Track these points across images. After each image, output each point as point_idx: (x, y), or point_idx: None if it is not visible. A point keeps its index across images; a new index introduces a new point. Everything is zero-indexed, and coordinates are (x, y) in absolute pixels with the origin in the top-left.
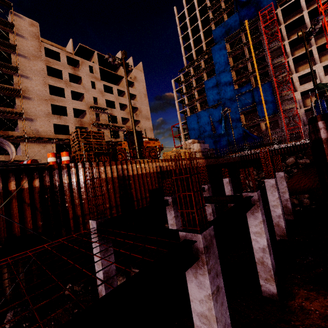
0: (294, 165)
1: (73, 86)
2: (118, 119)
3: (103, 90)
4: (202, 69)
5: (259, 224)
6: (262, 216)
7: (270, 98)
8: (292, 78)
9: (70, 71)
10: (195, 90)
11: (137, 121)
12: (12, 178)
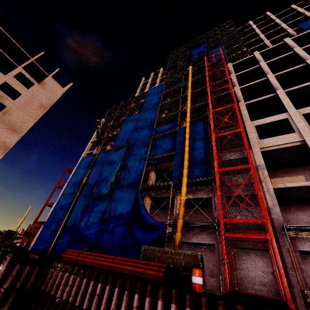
0: None
1: None
2: None
3: None
4: (131, 107)
5: None
6: None
7: (200, 146)
8: (245, 130)
9: None
10: (115, 130)
11: None
12: None
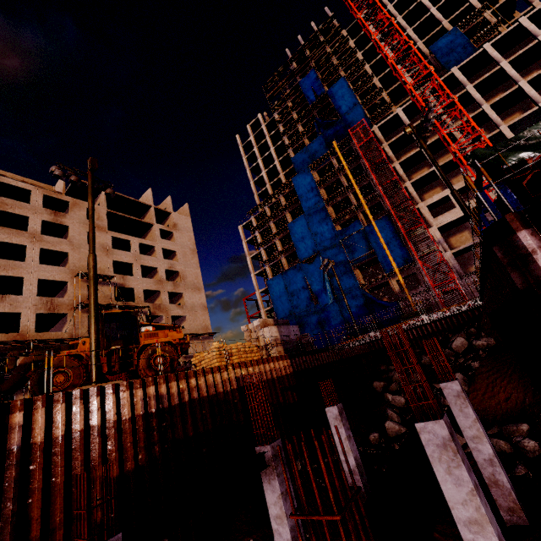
0: (470, 351)
1: (47, 242)
2: (136, 294)
3: (110, 246)
4: (282, 207)
5: None
6: None
7: (394, 240)
8: (418, 209)
9: (46, 217)
10: (275, 239)
11: (178, 295)
12: None
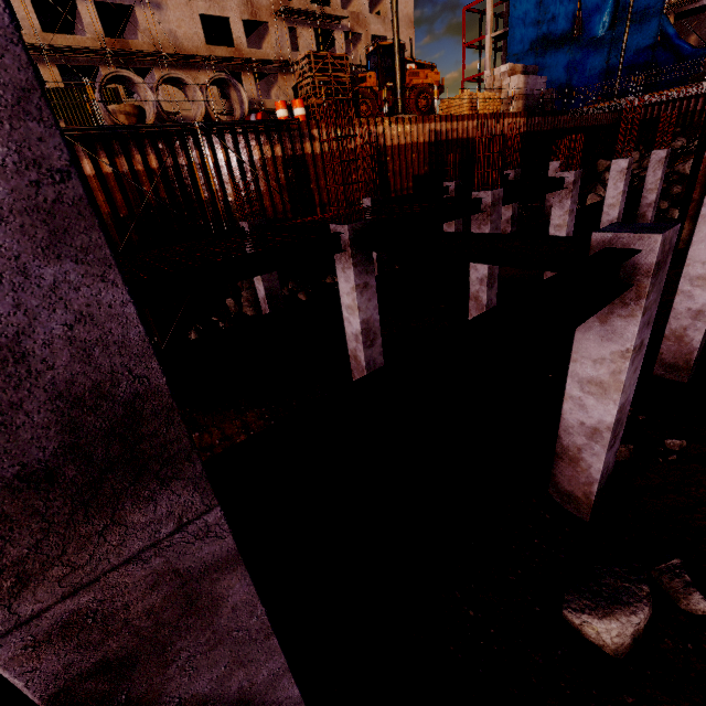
0: None
1: None
2: None
3: None
4: None
5: (564, 215)
6: (572, 205)
7: None
8: None
9: None
10: None
11: None
12: (255, 141)
